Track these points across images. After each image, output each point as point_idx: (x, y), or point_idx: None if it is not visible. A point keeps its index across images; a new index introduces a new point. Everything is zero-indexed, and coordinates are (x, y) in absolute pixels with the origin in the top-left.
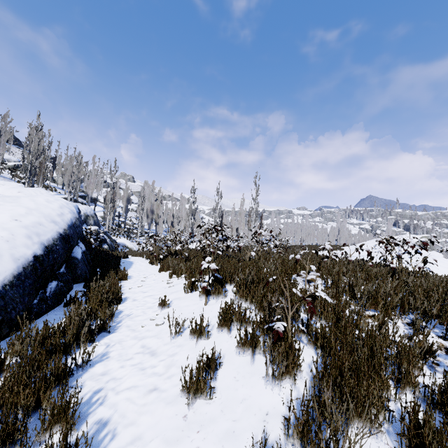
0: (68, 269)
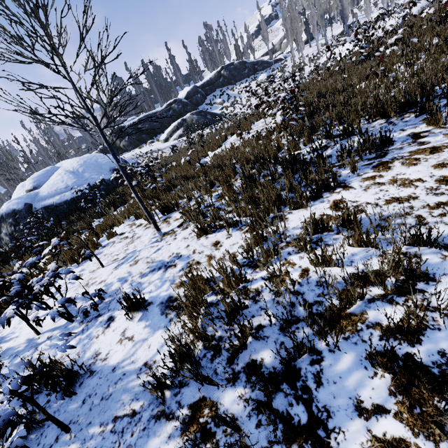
0: None
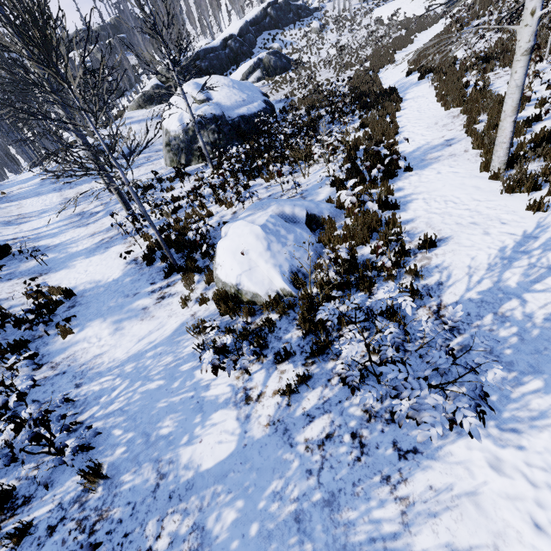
0: None
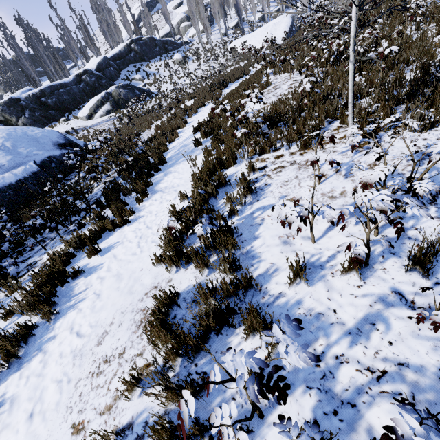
0: (293, 32)
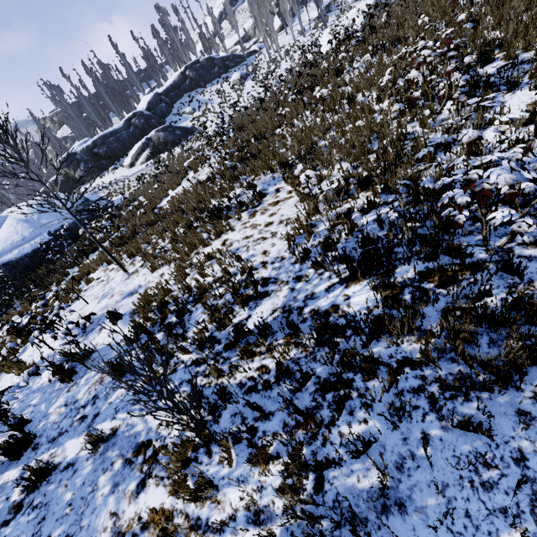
0: None
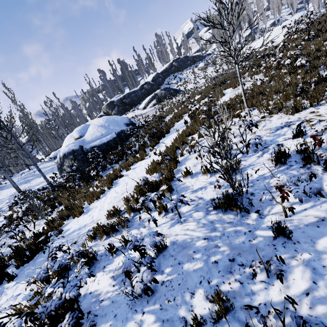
0: None
